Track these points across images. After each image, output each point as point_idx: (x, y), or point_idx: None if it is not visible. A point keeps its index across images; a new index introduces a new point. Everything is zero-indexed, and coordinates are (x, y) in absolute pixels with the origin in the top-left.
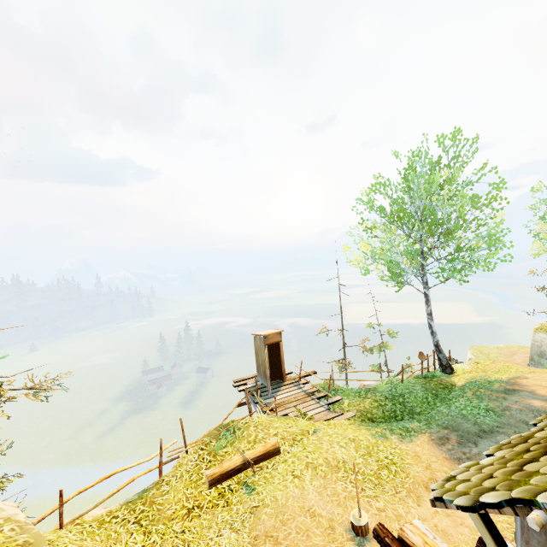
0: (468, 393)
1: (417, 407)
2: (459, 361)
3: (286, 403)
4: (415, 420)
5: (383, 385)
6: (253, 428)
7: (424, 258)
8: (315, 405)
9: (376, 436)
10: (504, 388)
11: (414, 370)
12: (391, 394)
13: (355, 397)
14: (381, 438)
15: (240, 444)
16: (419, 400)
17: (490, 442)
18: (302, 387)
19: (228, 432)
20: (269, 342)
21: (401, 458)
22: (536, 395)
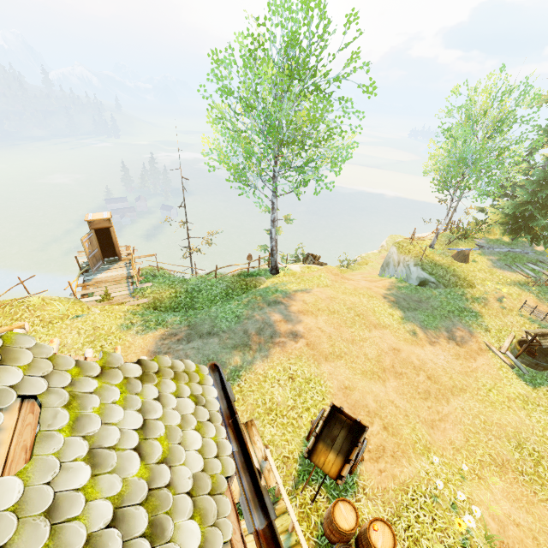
0: (247, 299)
1: (200, 303)
2: (313, 260)
3: (102, 283)
4: (184, 314)
5: (193, 279)
6: (24, 308)
7: (275, 164)
8: (124, 288)
9: (123, 326)
10: (275, 299)
11: (240, 268)
12: (193, 288)
13: (165, 286)
14: (125, 328)
15: (3, 320)
16: (208, 297)
17: (201, 342)
18: (130, 269)
19: (1, 308)
20: (96, 227)
21: (113, 348)
22: (286, 310)
